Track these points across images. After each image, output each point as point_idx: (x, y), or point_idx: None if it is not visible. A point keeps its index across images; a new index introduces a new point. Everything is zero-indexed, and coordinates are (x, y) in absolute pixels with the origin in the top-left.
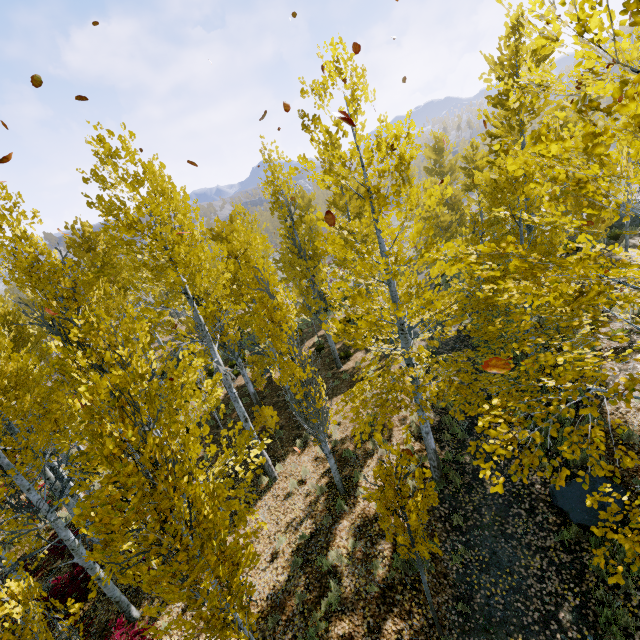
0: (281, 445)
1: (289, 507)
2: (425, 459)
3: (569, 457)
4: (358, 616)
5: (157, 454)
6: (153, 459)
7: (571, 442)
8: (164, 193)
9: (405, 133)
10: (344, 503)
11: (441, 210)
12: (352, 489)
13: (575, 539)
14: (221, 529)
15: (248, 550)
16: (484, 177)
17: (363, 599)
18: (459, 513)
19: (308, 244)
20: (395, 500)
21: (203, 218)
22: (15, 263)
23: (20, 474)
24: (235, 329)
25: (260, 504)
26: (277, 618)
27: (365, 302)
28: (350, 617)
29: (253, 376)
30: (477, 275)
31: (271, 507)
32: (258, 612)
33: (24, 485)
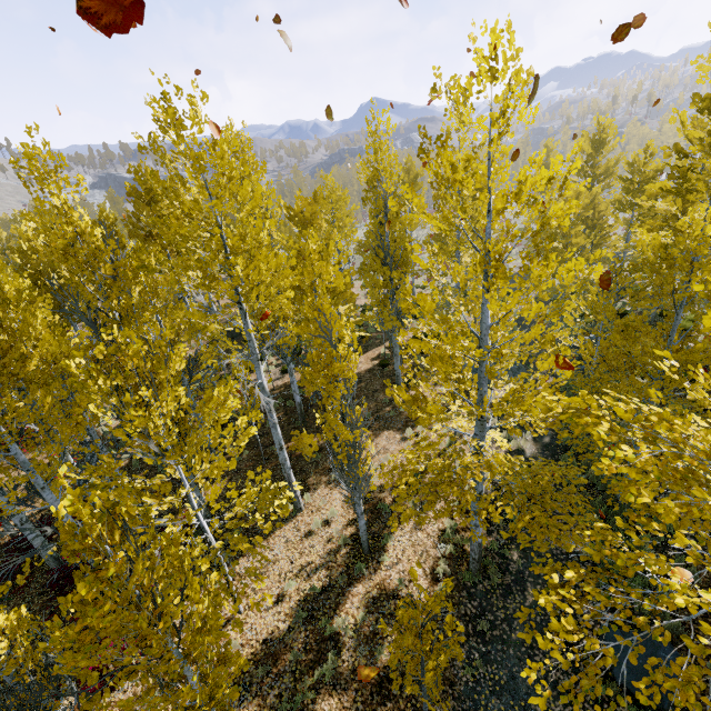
0: (315, 471)
1: (307, 548)
2: (466, 542)
3: (643, 701)
4: (349, 697)
5: (146, 578)
6: (139, 587)
7: (645, 583)
8: (233, 177)
9: (562, 174)
10: (365, 565)
11: (576, 229)
12: (377, 551)
13: (611, 698)
14: (209, 650)
15: (237, 664)
16: (653, 241)
17: (358, 681)
18: (487, 617)
19: (398, 249)
20: (414, 647)
21: (280, 196)
22: (50, 242)
23: (36, 472)
24: (292, 333)
25: (279, 533)
26: (268, 668)
27: (445, 369)
28: (340, 696)
29: (303, 381)
30: (602, 466)
31: (289, 541)
32: (251, 653)
33: (39, 483)
